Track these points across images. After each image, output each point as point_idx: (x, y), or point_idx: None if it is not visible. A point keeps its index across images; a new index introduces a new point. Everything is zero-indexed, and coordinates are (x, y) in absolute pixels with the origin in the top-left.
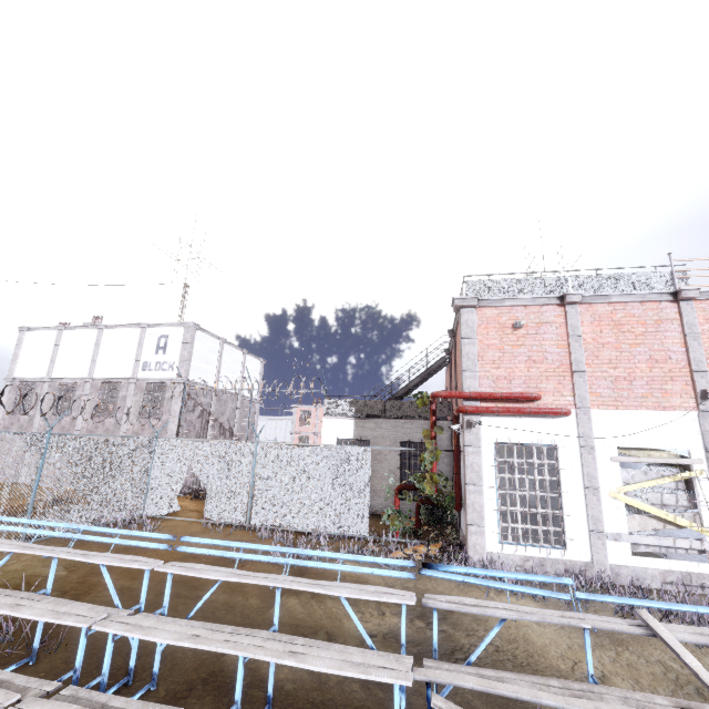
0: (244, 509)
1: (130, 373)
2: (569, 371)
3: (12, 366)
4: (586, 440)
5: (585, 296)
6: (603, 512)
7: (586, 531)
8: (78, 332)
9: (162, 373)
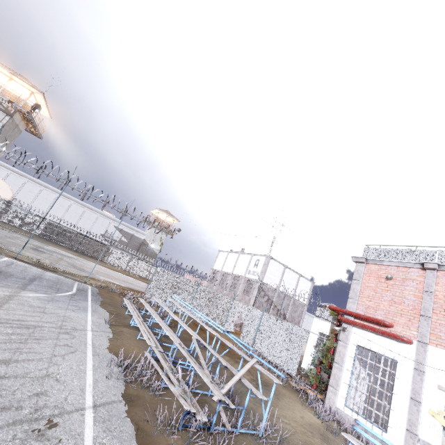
0: (252, 339)
1: (243, 274)
2: (419, 314)
3: (214, 264)
4: (418, 364)
5: (443, 265)
6: (421, 421)
7: (404, 428)
8: (233, 254)
9: (253, 276)
